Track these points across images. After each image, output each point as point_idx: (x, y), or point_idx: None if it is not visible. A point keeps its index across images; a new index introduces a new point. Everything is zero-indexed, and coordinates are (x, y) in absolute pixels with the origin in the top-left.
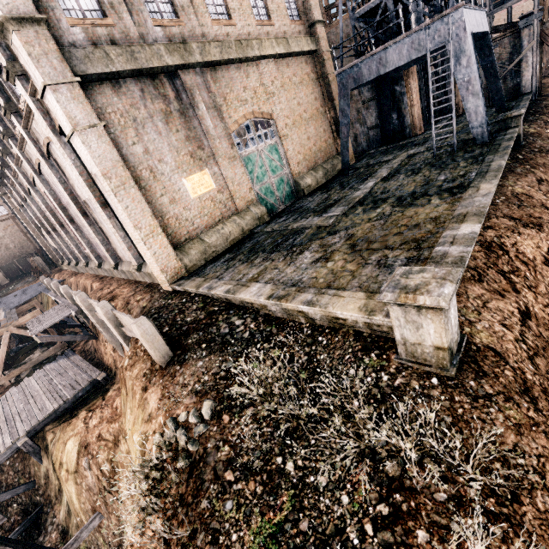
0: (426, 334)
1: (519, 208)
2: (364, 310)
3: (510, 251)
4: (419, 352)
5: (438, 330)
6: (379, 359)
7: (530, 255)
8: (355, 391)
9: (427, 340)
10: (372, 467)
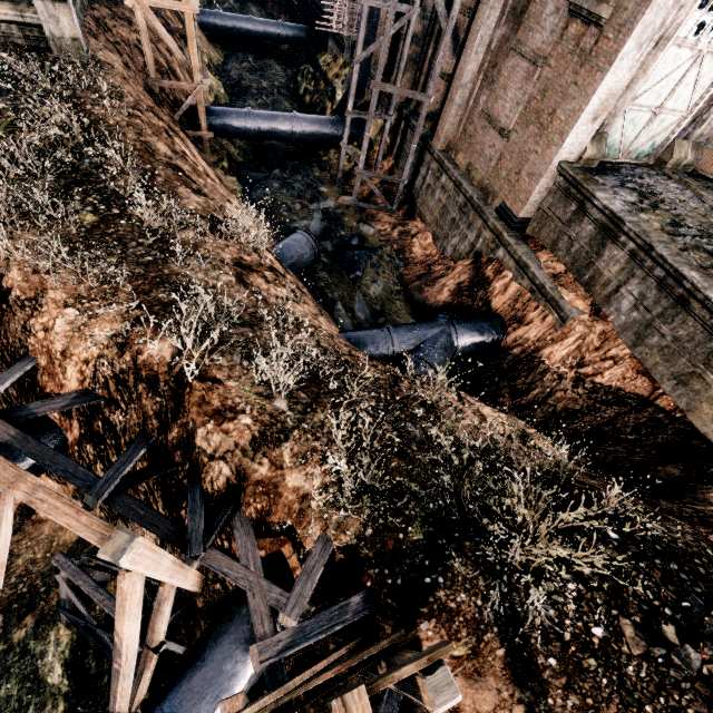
0: (65, 28)
1: (115, 6)
2: (15, 10)
3: (113, 29)
4: (65, 47)
5: (70, 23)
6: (40, 56)
7: (126, 37)
8: (31, 73)
9: (66, 34)
10: (58, 96)
